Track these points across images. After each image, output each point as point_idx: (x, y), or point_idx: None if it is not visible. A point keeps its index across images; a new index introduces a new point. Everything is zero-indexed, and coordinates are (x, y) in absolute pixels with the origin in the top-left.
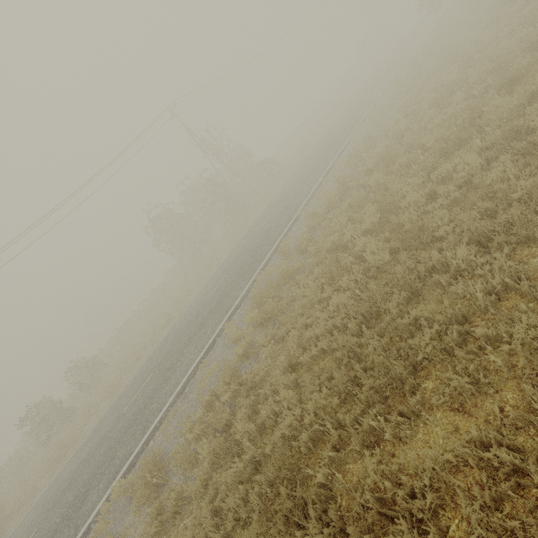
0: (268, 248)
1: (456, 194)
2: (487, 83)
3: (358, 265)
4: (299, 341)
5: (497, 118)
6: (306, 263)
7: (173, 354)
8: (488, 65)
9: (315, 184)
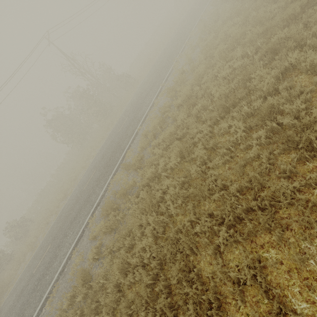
0: (119, 155)
1: (228, 157)
2: (257, 45)
3: (163, 204)
4: (123, 266)
5: (259, 88)
6: (137, 180)
7: (62, 233)
8: (259, 28)
9: (150, 104)
